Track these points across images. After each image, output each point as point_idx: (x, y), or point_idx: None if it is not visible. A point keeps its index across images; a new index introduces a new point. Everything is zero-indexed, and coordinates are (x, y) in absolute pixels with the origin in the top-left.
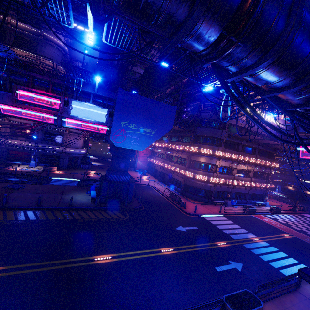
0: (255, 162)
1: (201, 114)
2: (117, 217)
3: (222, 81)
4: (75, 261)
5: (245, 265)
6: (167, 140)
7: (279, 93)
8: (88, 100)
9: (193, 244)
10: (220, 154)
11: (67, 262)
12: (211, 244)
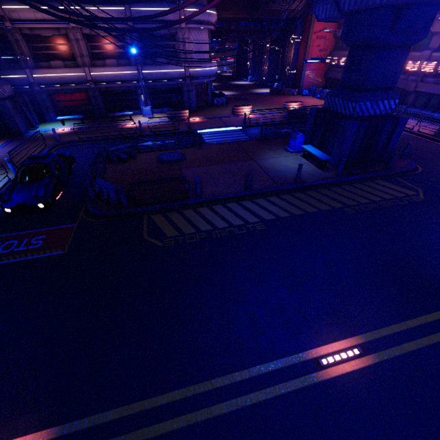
0: None
1: None
2: (402, 194)
3: None
4: None
5: None
6: None
7: None
8: None
9: None
10: None
11: None
12: None
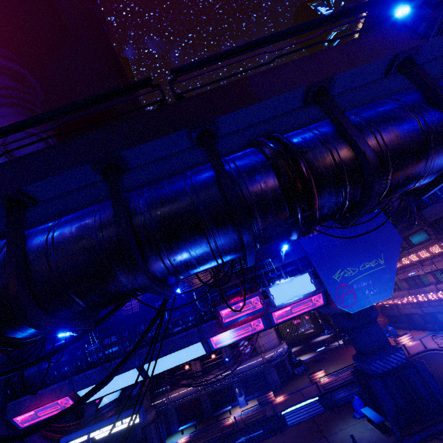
0: None
1: None
2: None
3: None
4: None
5: None
6: None
7: None
8: (280, 276)
9: None
10: None
11: None
12: None
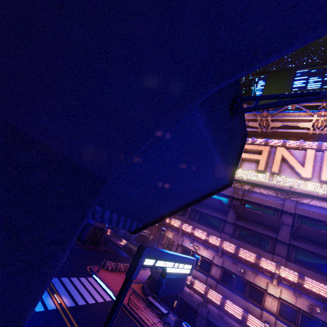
0: (256, 261)
1: None
2: None
3: None
4: None
5: None
6: None
7: None
8: None
9: None
10: (175, 223)
11: None
12: None
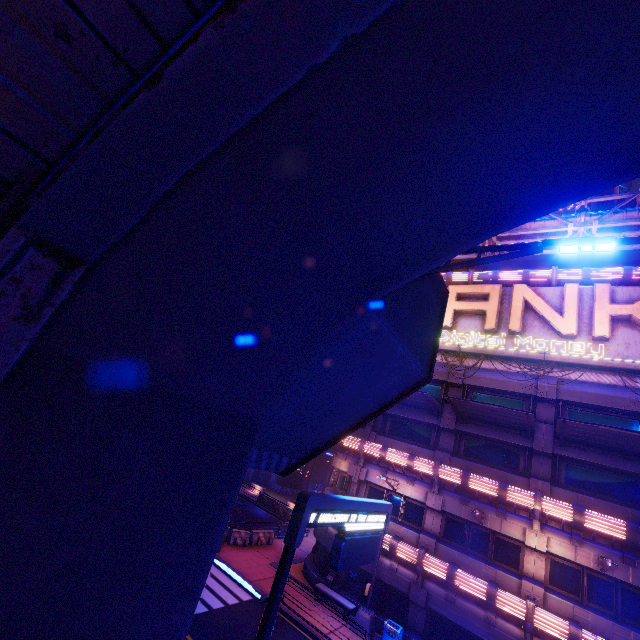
0: (499, 494)
1: None
2: None
3: None
4: None
5: None
6: None
7: None
8: None
9: None
10: (350, 443)
11: None
12: None
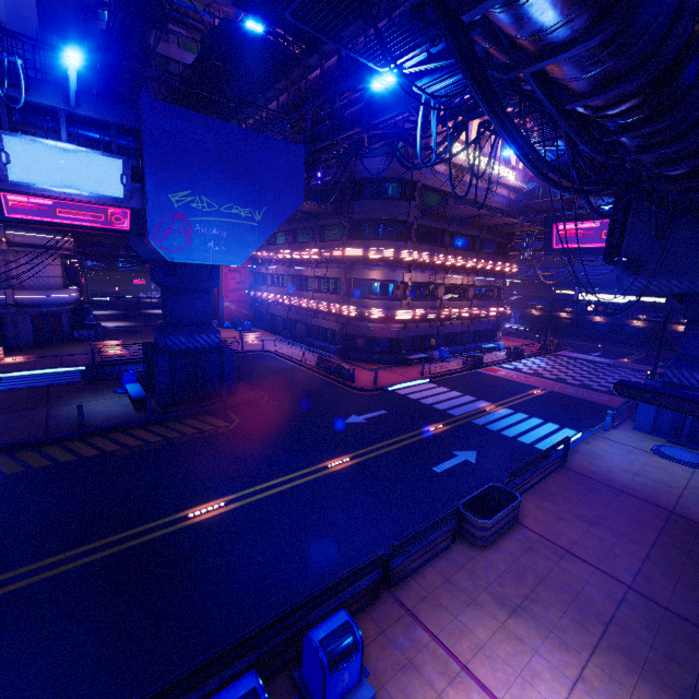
0: (476, 266)
1: (360, 166)
2: (212, 427)
3: (447, 26)
4: (142, 532)
5: (481, 451)
6: (289, 242)
7: (564, 55)
8: (56, 133)
9: (386, 440)
10: (410, 257)
11: (122, 539)
12: (418, 433)
